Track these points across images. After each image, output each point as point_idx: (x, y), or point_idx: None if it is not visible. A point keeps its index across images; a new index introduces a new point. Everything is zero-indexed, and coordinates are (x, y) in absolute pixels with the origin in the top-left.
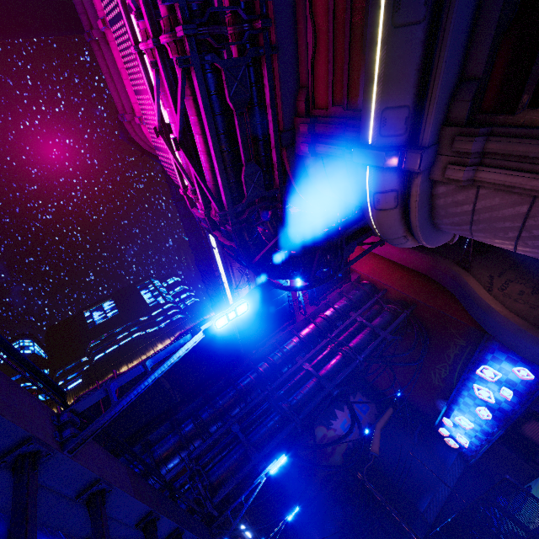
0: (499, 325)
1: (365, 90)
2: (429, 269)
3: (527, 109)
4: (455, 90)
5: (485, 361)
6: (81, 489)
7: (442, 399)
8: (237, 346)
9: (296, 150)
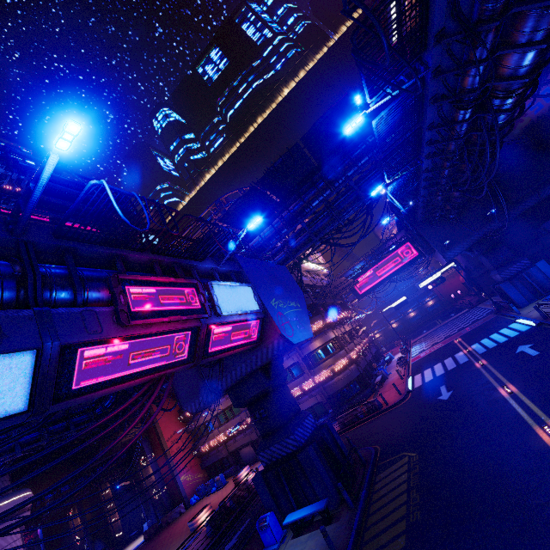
0: None
1: None
2: None
3: None
4: None
5: None
6: None
7: None
8: None
9: None
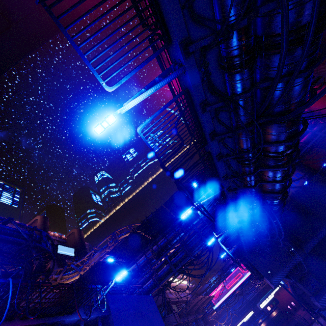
0: None
1: None
2: None
3: None
4: None
5: None
6: None
7: None
8: None
9: None
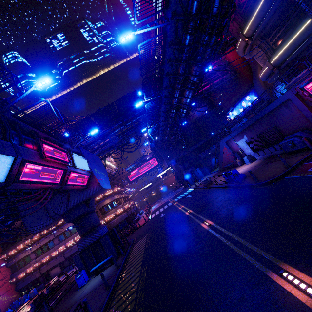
0: (257, 84)
1: (248, 22)
2: (250, 60)
3: (269, 40)
4: (263, 29)
5: (249, 94)
6: None
7: (232, 107)
8: None
9: (228, 18)
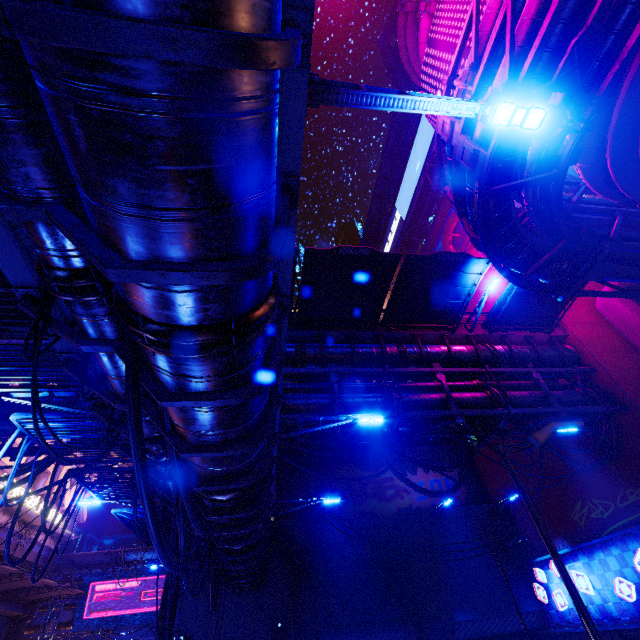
0: None
1: None
2: None
3: None
4: None
5: None
6: (281, 170)
7: (568, 541)
8: (381, 307)
9: None
